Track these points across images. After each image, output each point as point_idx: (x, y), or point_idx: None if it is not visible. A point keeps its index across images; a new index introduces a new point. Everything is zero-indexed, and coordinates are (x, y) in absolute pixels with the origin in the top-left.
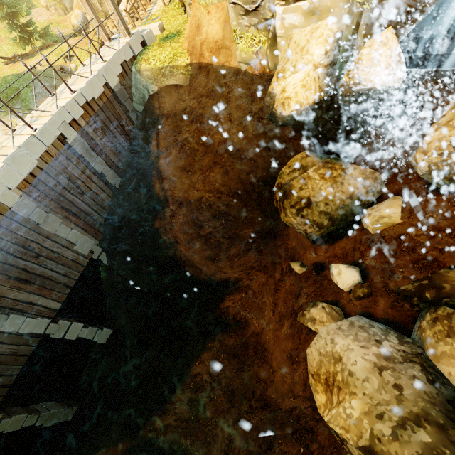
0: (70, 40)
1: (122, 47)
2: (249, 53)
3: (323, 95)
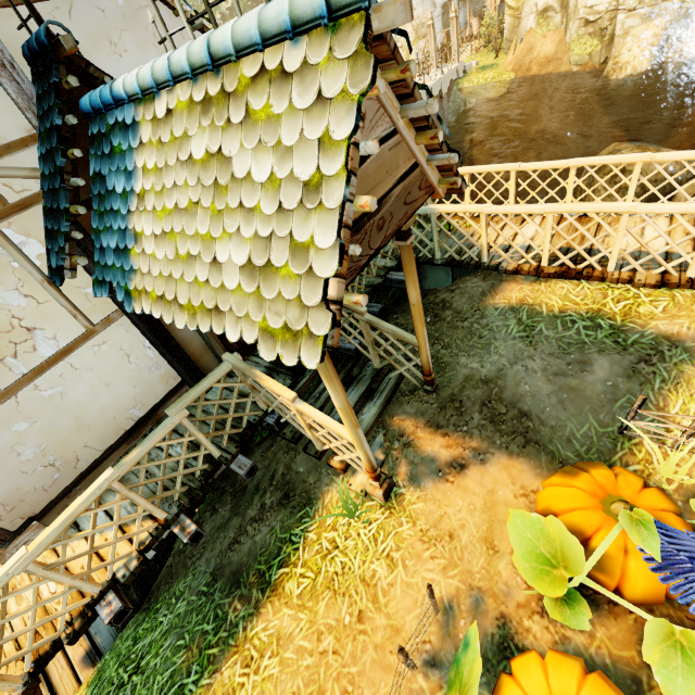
0: None
1: (453, 69)
2: (583, 55)
3: (652, 65)
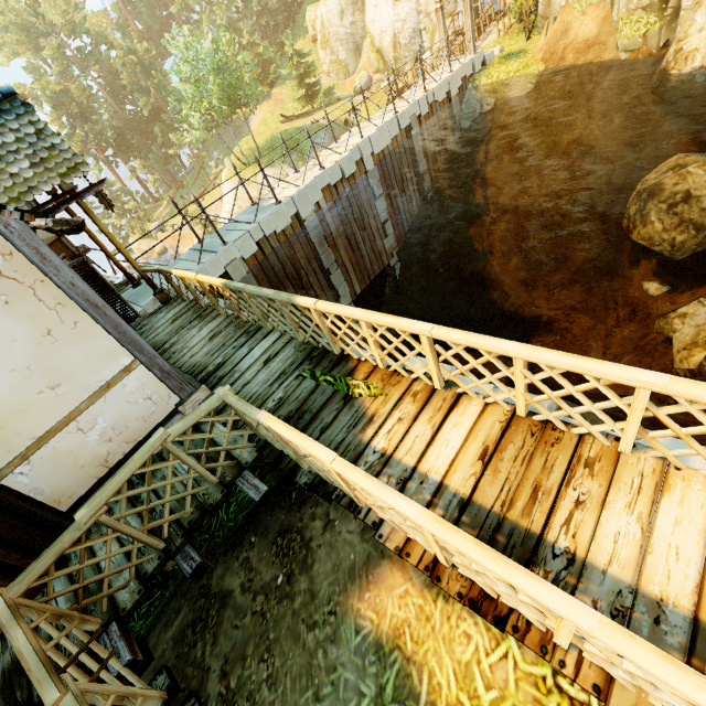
0: (356, 97)
1: (467, 63)
2: (634, 38)
3: None
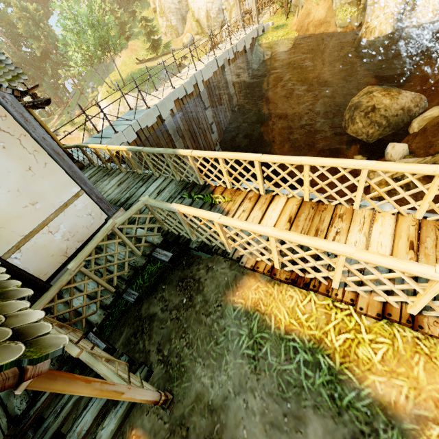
0: (185, 49)
1: (254, 30)
2: (345, 20)
3: (394, 29)
